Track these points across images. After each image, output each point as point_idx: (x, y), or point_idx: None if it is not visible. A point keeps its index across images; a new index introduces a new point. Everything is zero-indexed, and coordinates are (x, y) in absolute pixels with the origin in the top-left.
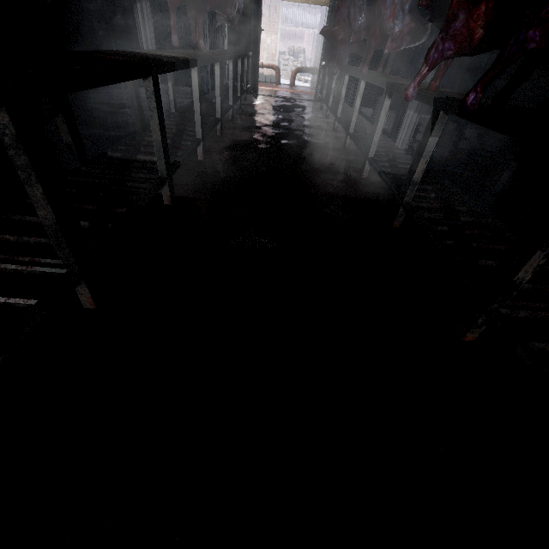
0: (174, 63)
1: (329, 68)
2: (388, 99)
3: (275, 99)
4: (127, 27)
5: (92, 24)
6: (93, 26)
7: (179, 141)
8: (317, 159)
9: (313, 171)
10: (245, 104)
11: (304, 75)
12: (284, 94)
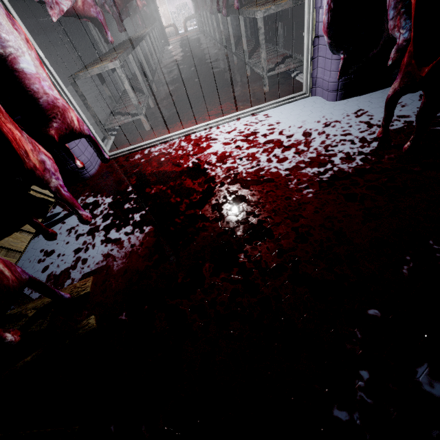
0: (145, 35)
1: (197, 11)
2: (213, 16)
3: (179, 42)
4: (93, 39)
5: (76, 46)
6: (77, 46)
7: (151, 65)
8: (202, 53)
9: (201, 57)
10: (165, 51)
11: (193, 21)
12: (183, 38)
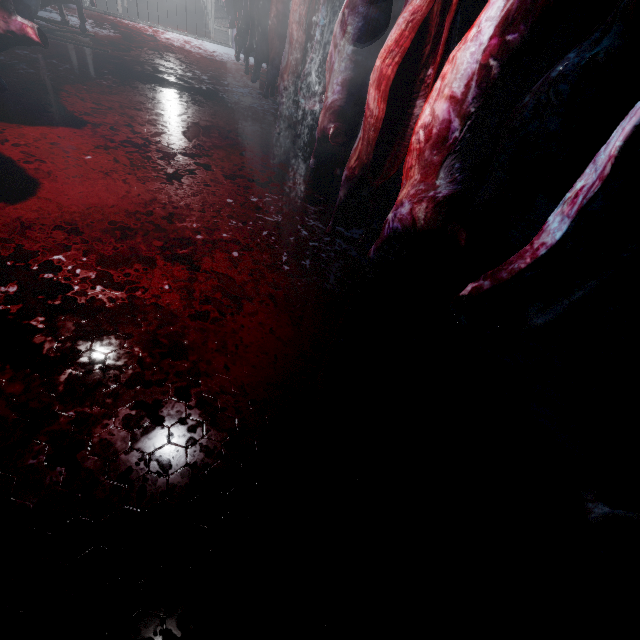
0: None
1: None
2: None
3: None
4: None
5: None
6: None
7: None
8: (187, 4)
9: (184, 5)
10: None
11: None
12: None
